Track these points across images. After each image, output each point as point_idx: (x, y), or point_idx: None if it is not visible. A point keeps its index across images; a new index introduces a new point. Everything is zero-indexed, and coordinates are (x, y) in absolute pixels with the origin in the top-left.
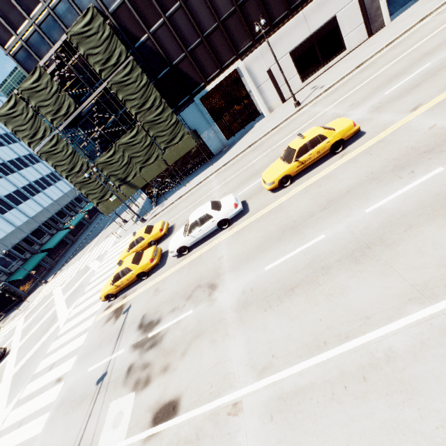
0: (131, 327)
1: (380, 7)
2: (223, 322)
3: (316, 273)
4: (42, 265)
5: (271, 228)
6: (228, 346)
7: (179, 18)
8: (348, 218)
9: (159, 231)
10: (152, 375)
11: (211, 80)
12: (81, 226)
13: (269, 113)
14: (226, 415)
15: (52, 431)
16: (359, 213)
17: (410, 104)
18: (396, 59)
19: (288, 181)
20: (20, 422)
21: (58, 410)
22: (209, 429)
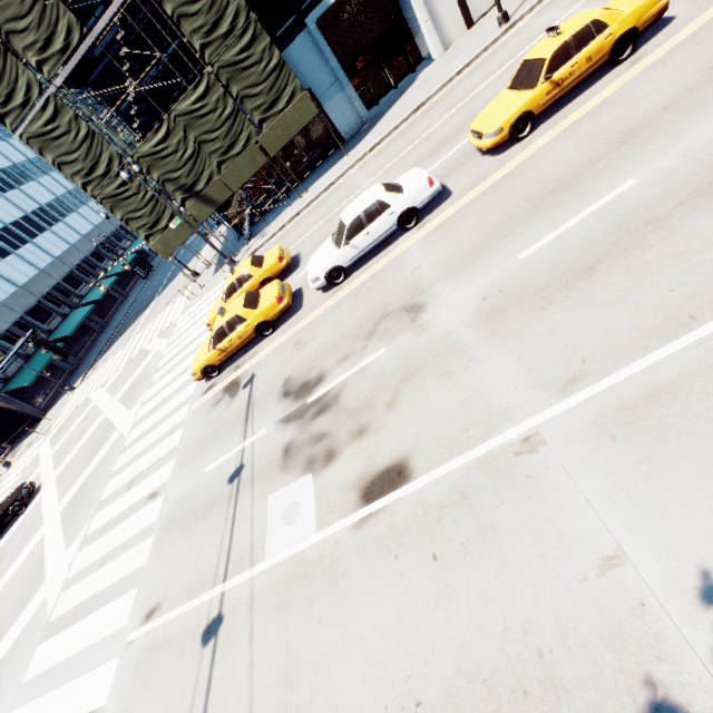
0: (267, 400)
1: None
2: (456, 346)
3: (635, 234)
4: (57, 366)
5: (510, 202)
6: (480, 373)
7: None
8: (679, 143)
9: (277, 261)
10: (337, 447)
11: None
12: (111, 302)
13: (443, 52)
14: (512, 457)
15: (168, 556)
16: (704, 129)
17: None
18: None
19: (526, 127)
20: (102, 561)
21: (167, 530)
22: (484, 481)
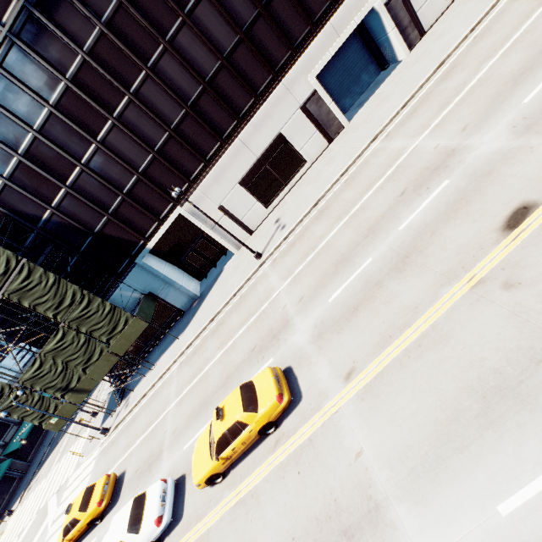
0: None
1: (330, 110)
2: None
3: None
4: (9, 476)
5: None
6: None
7: (85, 183)
8: None
9: (97, 506)
10: None
11: (151, 235)
12: None
13: (237, 251)
14: None
15: None
16: None
17: (345, 356)
18: (346, 217)
19: (219, 475)
20: None
21: None
22: None
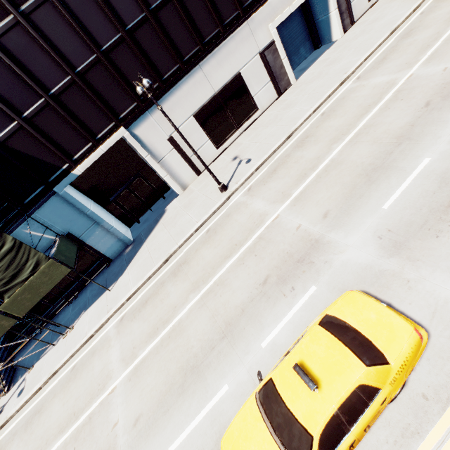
0: None
1: (283, 65)
2: None
3: None
4: None
5: None
6: None
7: None
8: None
9: None
10: None
11: (80, 158)
12: None
13: (183, 191)
14: None
15: None
16: None
17: None
18: (348, 136)
19: None
20: None
21: None
22: None
